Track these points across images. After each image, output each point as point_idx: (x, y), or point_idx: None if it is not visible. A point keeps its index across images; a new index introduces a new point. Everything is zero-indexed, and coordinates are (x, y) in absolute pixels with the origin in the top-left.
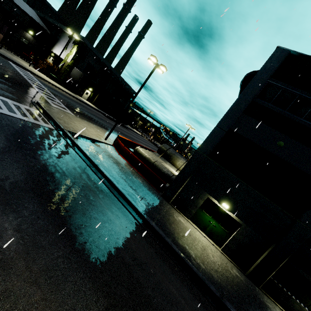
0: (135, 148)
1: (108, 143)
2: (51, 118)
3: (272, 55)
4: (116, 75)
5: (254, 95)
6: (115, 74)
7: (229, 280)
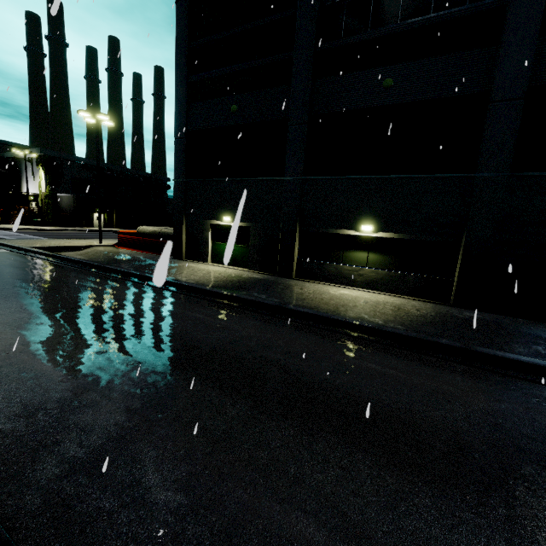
0: (136, 230)
1: (104, 245)
2: (6, 246)
3: (176, 17)
4: (120, 170)
5: (185, 75)
6: (118, 171)
7: (233, 282)
